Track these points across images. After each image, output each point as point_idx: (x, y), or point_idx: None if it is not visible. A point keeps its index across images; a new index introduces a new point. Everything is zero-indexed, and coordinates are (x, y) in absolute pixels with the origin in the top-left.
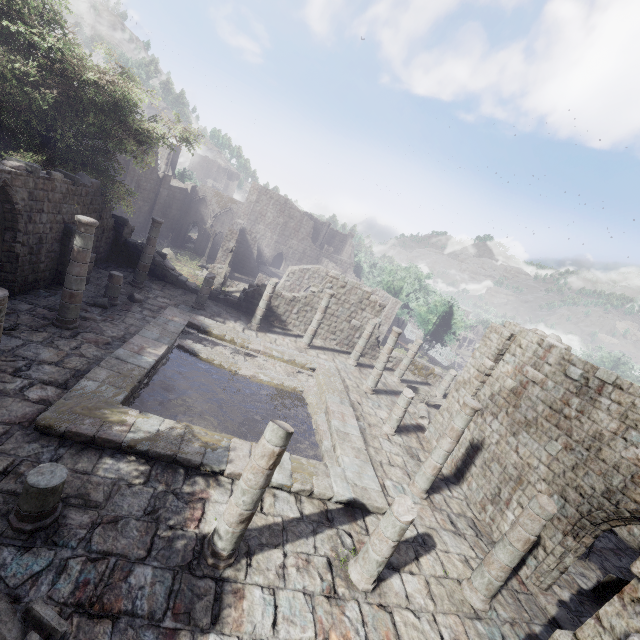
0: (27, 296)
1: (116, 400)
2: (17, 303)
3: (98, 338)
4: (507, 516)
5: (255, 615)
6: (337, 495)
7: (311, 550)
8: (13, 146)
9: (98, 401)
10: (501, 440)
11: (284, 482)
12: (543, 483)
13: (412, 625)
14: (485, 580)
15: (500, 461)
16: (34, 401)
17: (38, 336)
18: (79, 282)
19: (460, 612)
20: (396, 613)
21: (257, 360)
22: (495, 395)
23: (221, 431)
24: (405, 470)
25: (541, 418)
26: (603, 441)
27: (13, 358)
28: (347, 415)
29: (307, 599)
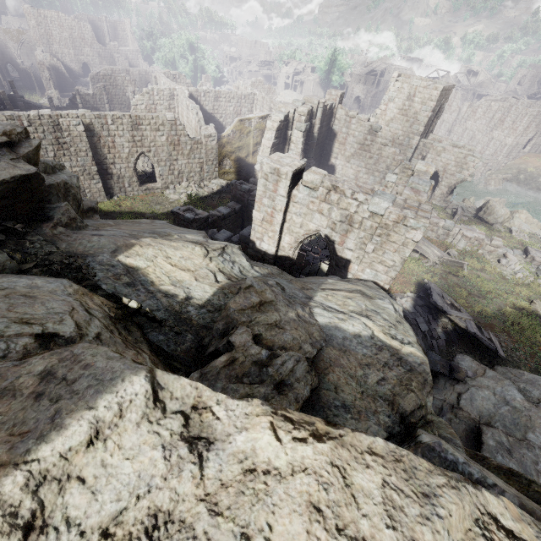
0: None
1: None
2: None
3: None
4: None
5: None
6: None
7: None
8: None
9: None
10: None
11: None
12: None
13: None
14: None
15: None
16: None
17: None
18: None
19: None
20: None
21: None
22: None
23: None
24: None
25: None
26: None
27: None
28: None
29: None
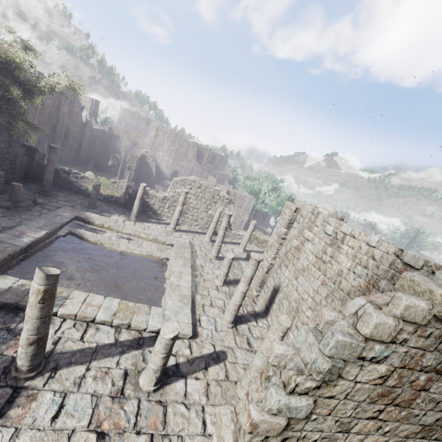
0: None
1: None
2: None
3: None
4: (289, 336)
5: (39, 412)
6: (150, 327)
7: (113, 365)
8: None
9: None
10: (289, 283)
11: (106, 319)
12: (309, 310)
13: (181, 414)
14: (248, 380)
15: (288, 298)
16: None
17: None
18: None
19: (228, 404)
20: (170, 406)
21: (129, 240)
22: (287, 252)
23: (74, 287)
24: (222, 309)
25: (311, 265)
26: (342, 276)
27: None
28: (185, 273)
29: (93, 399)
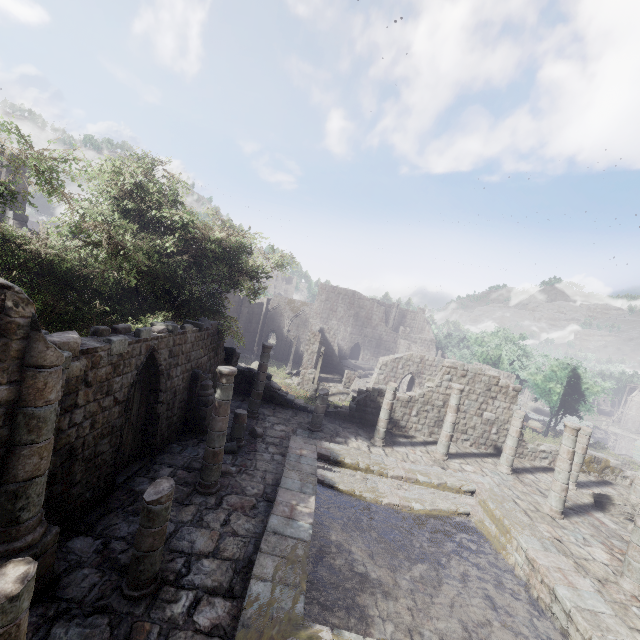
0: (164, 456)
1: (298, 612)
2: (158, 468)
3: (242, 500)
4: None
5: None
6: None
7: None
8: (146, 308)
9: (280, 620)
10: None
11: None
12: None
13: None
14: None
15: None
16: (207, 631)
17: (186, 512)
18: (221, 438)
19: None
20: None
21: (401, 489)
22: None
23: (427, 637)
24: None
25: None
26: None
27: (170, 555)
28: (567, 571)
29: None
